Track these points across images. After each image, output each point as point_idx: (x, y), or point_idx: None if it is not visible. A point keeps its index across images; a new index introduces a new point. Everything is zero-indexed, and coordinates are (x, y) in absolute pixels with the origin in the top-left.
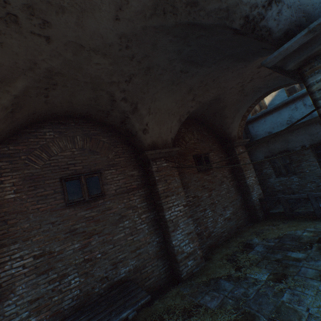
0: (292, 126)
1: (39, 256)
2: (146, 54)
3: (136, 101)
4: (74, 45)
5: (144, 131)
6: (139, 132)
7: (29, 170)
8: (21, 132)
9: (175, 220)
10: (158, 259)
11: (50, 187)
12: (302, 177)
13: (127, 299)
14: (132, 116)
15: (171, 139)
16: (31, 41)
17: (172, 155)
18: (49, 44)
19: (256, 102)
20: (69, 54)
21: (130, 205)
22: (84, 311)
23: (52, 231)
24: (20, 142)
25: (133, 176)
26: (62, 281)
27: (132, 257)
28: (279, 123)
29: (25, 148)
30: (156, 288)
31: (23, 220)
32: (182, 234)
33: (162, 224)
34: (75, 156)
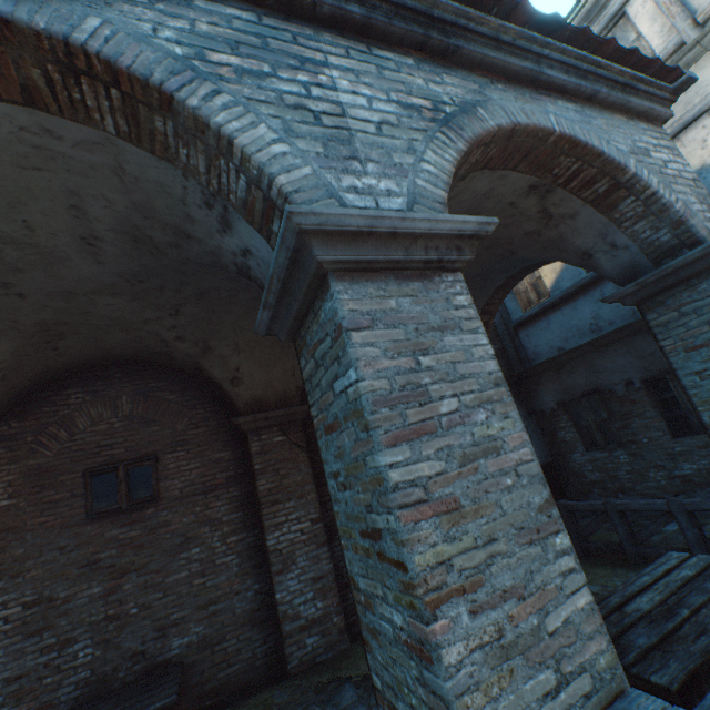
0: (598, 337)
1: (32, 603)
2: (181, 282)
3: (204, 336)
4: (62, 294)
5: (234, 380)
6: (223, 384)
7: (36, 459)
8: (33, 398)
9: (287, 550)
10: (254, 626)
11: (66, 487)
12: (636, 454)
13: (146, 696)
14: (203, 360)
15: (298, 388)
16: (0, 301)
17: (296, 419)
18: (27, 300)
19: (498, 294)
20: (61, 303)
21: (208, 517)
22: (83, 708)
23: (60, 562)
24: (30, 415)
25: (220, 461)
26: (64, 651)
27: (199, 617)
28: (575, 328)
29: (35, 424)
30: (242, 684)
31: (16, 543)
32: (301, 579)
33: (267, 557)
34: (115, 430)
